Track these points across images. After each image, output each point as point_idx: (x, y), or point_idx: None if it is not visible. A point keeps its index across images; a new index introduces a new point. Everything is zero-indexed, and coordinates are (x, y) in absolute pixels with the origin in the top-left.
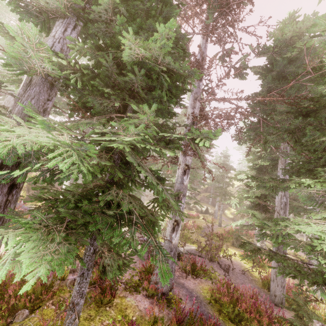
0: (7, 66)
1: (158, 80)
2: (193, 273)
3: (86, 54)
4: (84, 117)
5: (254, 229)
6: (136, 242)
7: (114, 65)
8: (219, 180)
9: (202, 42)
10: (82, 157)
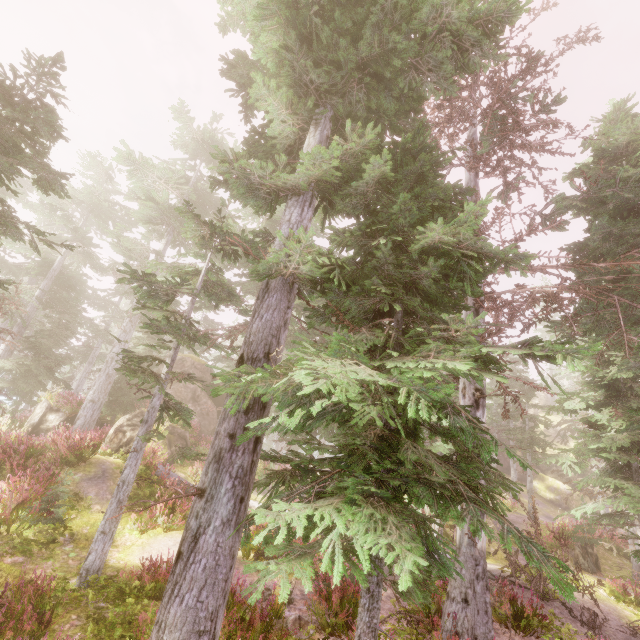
0: (254, 273)
1: (456, 267)
2: (516, 623)
3: (347, 243)
4: (351, 331)
5: (629, 526)
6: (488, 529)
7: (393, 256)
8: (512, 412)
9: (469, 178)
10: (428, 399)
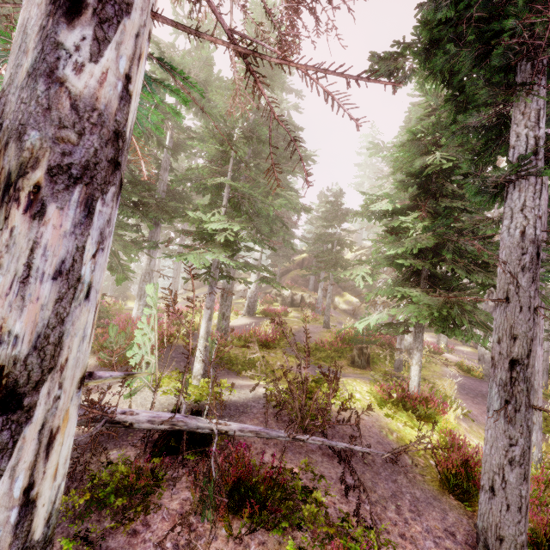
0: None
1: None
2: (240, 513)
3: None
4: None
5: (406, 333)
6: None
7: None
8: (324, 237)
9: None
10: None
